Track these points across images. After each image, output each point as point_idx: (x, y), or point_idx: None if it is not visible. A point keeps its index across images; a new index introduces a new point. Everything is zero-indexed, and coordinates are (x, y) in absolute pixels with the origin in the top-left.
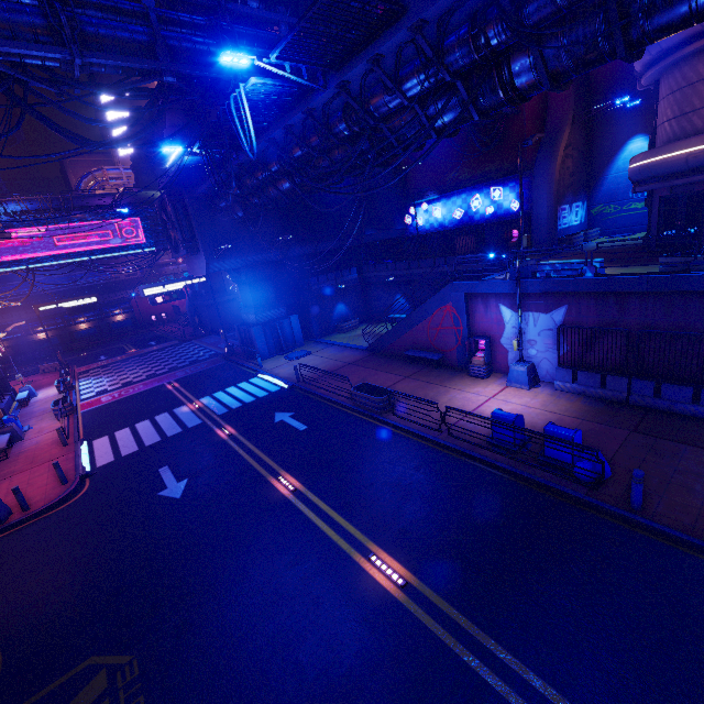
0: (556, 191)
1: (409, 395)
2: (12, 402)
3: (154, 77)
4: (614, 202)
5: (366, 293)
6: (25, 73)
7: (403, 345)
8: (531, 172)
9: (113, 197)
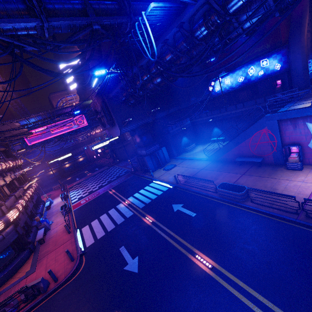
0: (306, 52)
1: (266, 191)
2: (43, 207)
3: (88, 28)
4: None
5: (196, 129)
6: (19, 41)
7: (231, 155)
8: (287, 45)
9: (72, 107)
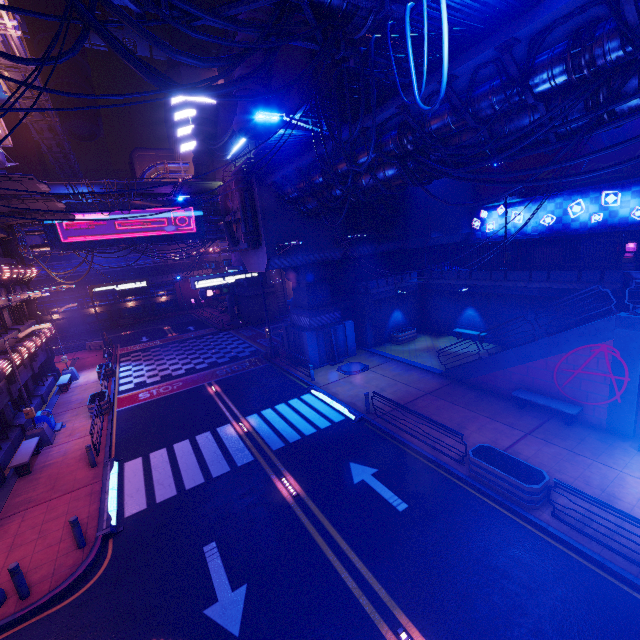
0: None
1: (608, 505)
2: (54, 383)
3: None
4: None
5: (425, 300)
6: None
7: (504, 381)
8: None
9: (174, 186)
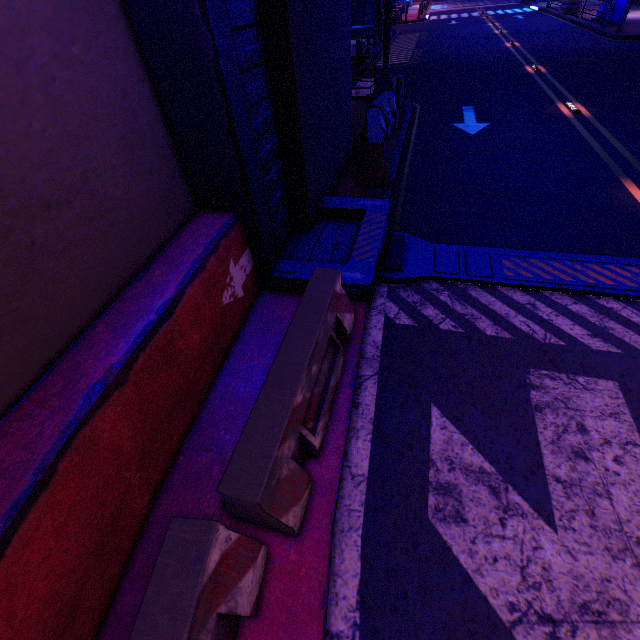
0: None
1: None
2: None
3: None
4: None
5: None
6: None
7: None
8: None
9: None
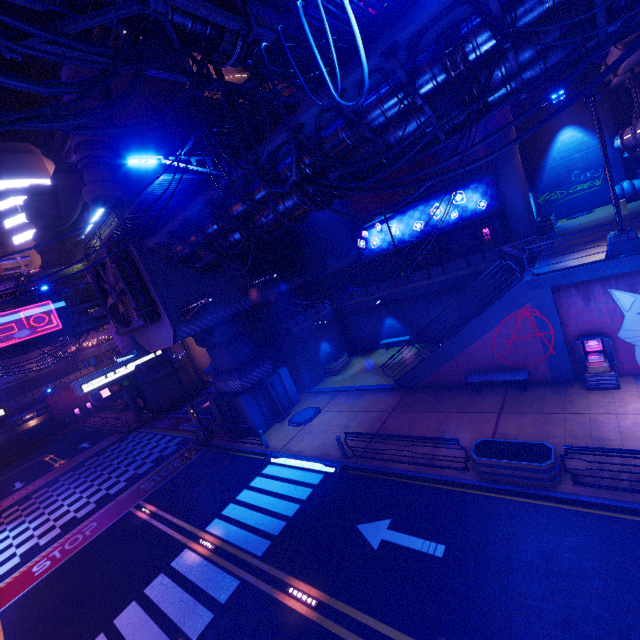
0: (525, 182)
1: (622, 450)
2: None
3: (128, 4)
4: (558, 189)
5: (344, 324)
6: None
7: (453, 372)
8: (493, 169)
9: (17, 281)
